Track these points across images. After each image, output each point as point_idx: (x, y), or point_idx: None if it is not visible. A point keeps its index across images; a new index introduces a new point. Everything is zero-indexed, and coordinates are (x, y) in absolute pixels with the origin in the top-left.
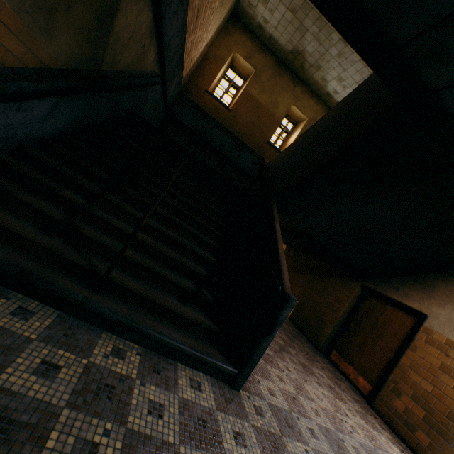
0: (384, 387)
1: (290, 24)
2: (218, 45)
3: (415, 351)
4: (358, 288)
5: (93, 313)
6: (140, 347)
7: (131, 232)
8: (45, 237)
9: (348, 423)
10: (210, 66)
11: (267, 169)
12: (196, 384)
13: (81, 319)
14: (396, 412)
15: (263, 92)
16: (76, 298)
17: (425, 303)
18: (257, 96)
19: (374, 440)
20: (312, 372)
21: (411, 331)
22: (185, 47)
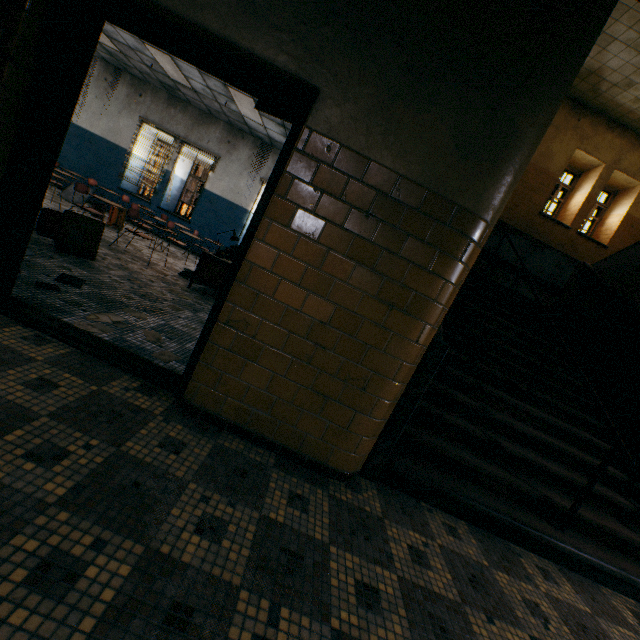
0: None
1: None
2: None
3: None
4: None
5: (583, 563)
6: (635, 603)
7: (533, 434)
8: (492, 468)
9: None
10: None
11: (602, 281)
12: None
13: (570, 569)
14: None
15: None
16: (569, 548)
17: None
18: None
19: None
20: None
21: None
22: None
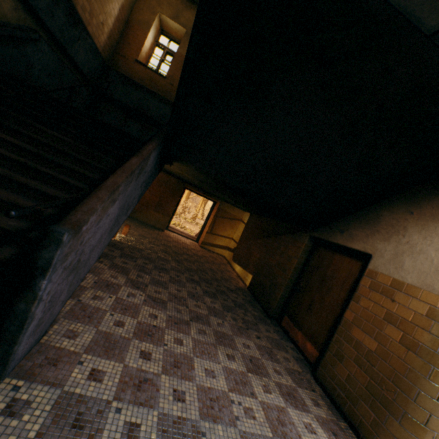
0: (327, 352)
1: None
2: (139, 9)
3: (359, 302)
4: (307, 240)
5: None
6: None
7: None
8: None
9: (244, 405)
10: (135, 33)
11: None
12: None
13: None
14: (339, 381)
15: None
16: None
17: (369, 241)
18: None
19: (283, 425)
20: (230, 343)
21: (357, 279)
22: (77, 3)
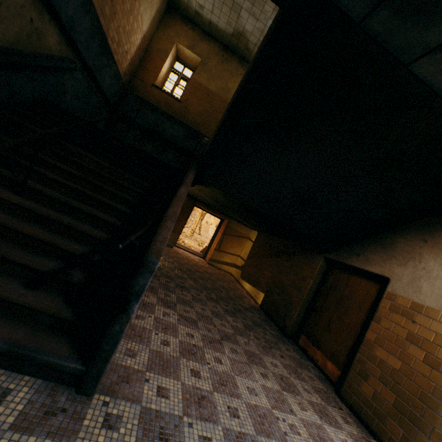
0: (350, 370)
1: (224, 5)
2: (159, 39)
3: (380, 322)
4: (322, 261)
5: None
6: None
7: None
8: None
9: (287, 422)
10: (153, 60)
11: (201, 144)
12: (1, 393)
13: None
14: (365, 399)
15: (212, 79)
16: None
17: (386, 265)
18: (207, 84)
19: (324, 441)
20: (260, 362)
21: (376, 300)
22: (108, 35)
